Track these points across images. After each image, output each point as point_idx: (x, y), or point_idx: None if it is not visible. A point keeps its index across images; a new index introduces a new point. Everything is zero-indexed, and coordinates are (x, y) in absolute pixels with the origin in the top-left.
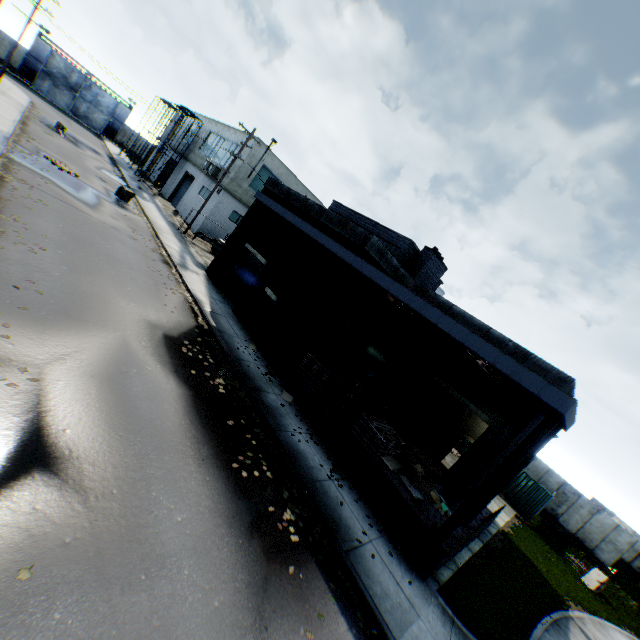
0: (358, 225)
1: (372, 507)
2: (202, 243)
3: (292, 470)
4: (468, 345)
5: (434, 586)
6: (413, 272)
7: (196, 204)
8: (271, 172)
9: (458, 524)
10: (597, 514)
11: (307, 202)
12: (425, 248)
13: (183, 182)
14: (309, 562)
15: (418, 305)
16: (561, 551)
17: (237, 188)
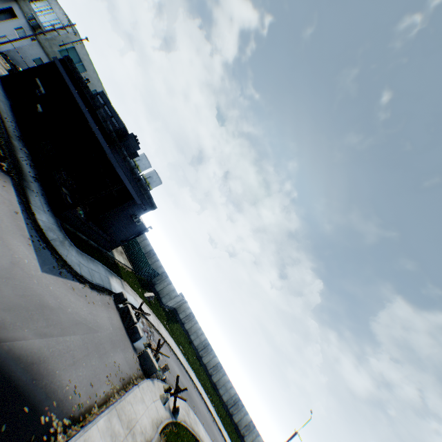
0: (108, 108)
1: (47, 195)
2: (4, 62)
3: (15, 161)
4: (105, 148)
5: (59, 221)
6: (122, 140)
7: (11, 35)
8: (79, 54)
9: (78, 204)
10: (170, 285)
11: (82, 80)
12: (132, 133)
13: (5, 13)
14: (8, 176)
15: (97, 133)
16: (145, 289)
17: (49, 47)
